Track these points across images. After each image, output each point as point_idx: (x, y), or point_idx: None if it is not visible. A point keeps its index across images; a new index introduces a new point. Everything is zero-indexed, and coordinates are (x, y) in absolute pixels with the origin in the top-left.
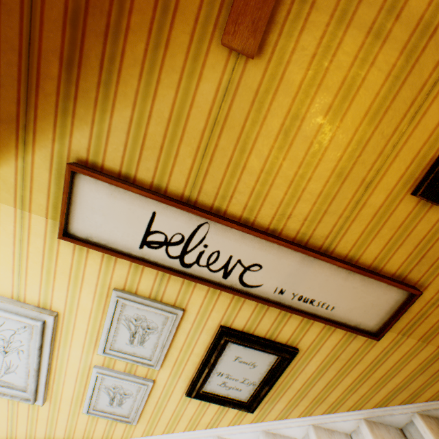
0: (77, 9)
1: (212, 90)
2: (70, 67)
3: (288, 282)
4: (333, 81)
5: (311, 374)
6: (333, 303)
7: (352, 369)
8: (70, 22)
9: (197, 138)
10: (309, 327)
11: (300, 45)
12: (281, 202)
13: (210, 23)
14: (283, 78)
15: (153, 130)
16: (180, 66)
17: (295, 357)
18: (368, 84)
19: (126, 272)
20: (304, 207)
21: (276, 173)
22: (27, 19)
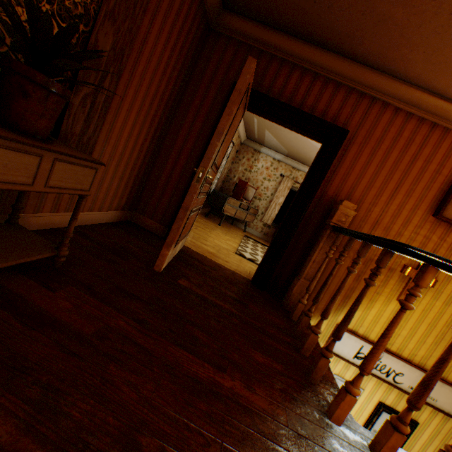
0: (353, 286)
1: (390, 310)
2: (345, 298)
3: (414, 383)
4: (432, 313)
5: (424, 440)
6: (435, 397)
7: (448, 441)
8: (350, 288)
9: (382, 323)
10: (423, 409)
11: (420, 303)
12: (412, 348)
13: (392, 294)
14: (414, 310)
15: (367, 318)
16: (381, 302)
17: (416, 427)
18: (444, 316)
19: (341, 367)
20: (421, 352)
21: (410, 338)
22: (337, 286)
